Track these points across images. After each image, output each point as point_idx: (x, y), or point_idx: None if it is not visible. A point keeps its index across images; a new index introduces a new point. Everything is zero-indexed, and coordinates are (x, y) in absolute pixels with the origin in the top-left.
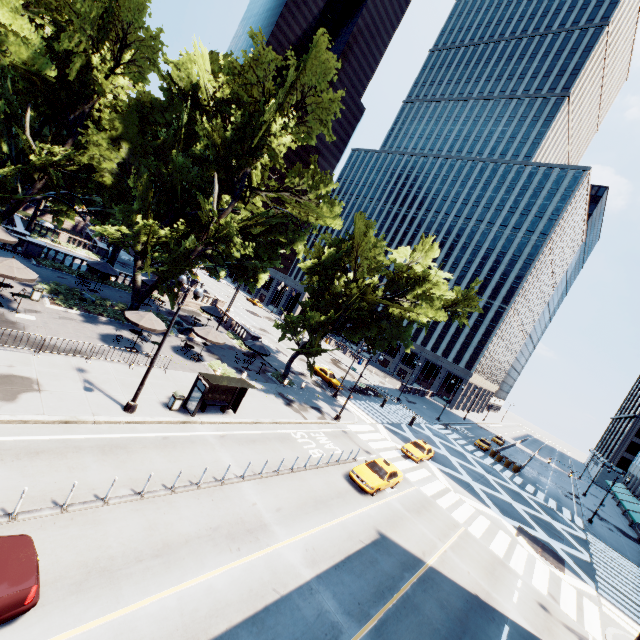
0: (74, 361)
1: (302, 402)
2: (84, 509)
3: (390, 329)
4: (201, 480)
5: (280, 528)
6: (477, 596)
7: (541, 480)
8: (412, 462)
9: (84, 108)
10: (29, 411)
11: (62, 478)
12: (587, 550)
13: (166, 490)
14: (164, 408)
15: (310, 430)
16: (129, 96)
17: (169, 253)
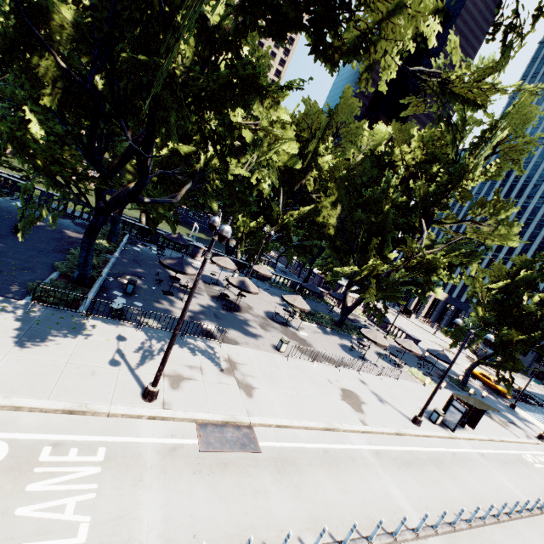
0: (353, 373)
1: (497, 415)
2: (477, 527)
3: None
4: (522, 510)
5: None
6: None
7: None
8: None
9: (302, 180)
10: (377, 423)
11: (440, 491)
12: None
13: (505, 516)
14: (428, 421)
15: (531, 452)
16: (329, 166)
17: (379, 281)
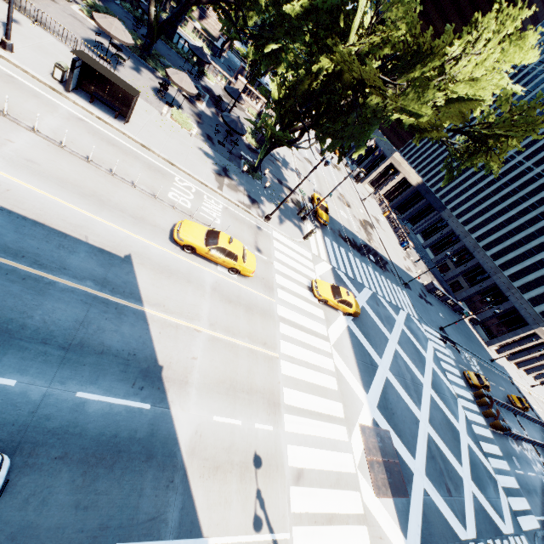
0: (20, 17)
1: (243, 188)
2: None
3: (354, 125)
4: None
5: (1, 161)
6: (160, 368)
7: (533, 466)
8: (314, 297)
9: None
10: None
11: None
12: (482, 535)
13: None
14: (50, 74)
15: (209, 195)
16: None
17: None
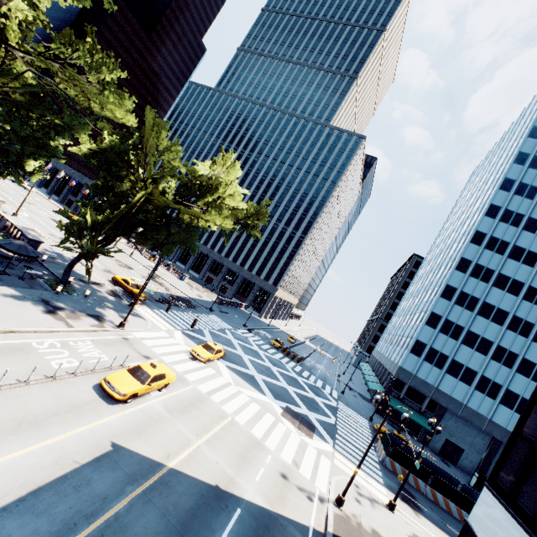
0: None
1: (77, 310)
2: None
3: (180, 234)
4: None
5: None
6: (217, 486)
7: (316, 367)
8: (200, 363)
9: None
10: None
11: None
12: (335, 415)
13: None
14: None
15: (71, 339)
16: None
17: None
